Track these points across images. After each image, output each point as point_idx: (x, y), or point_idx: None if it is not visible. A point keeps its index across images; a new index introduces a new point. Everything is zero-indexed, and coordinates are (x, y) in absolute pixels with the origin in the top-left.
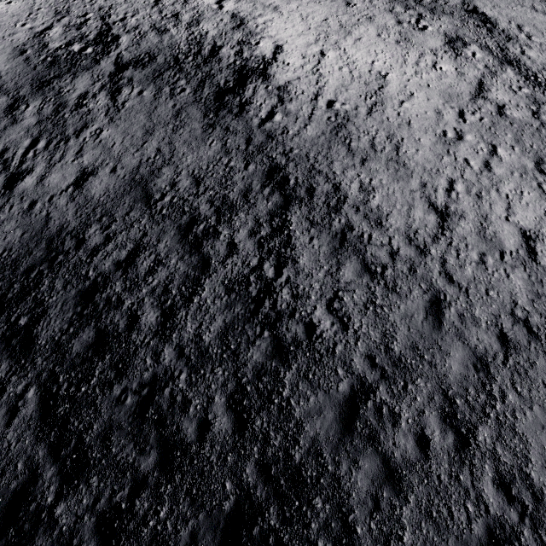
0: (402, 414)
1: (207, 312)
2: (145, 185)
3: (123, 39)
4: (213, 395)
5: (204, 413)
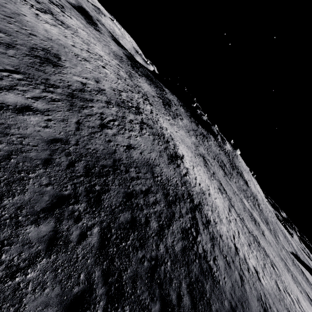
0: None
1: (175, 236)
2: (151, 167)
3: (143, 115)
4: (181, 281)
5: (179, 289)
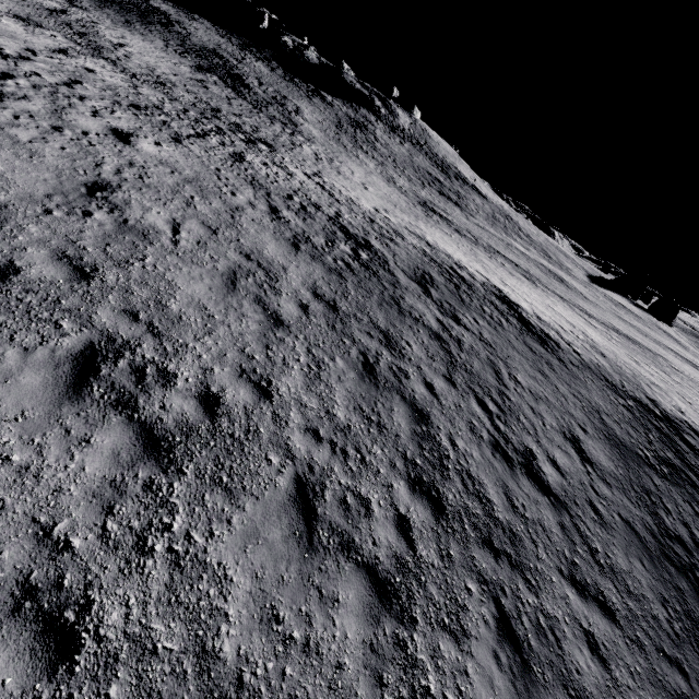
0: None
1: None
2: (620, 442)
3: (375, 244)
4: None
5: None
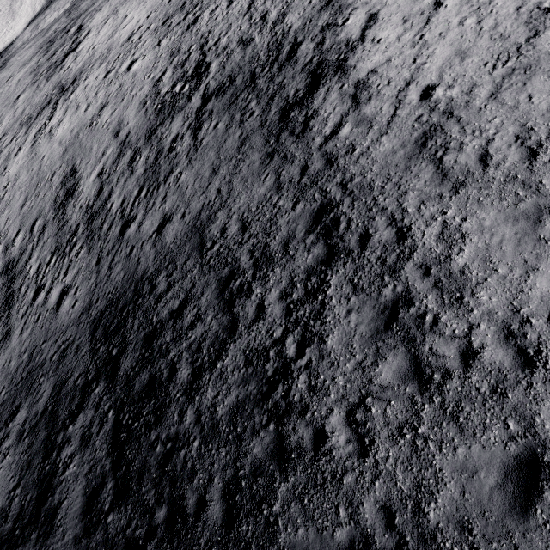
0: None
1: (225, 382)
2: (202, 232)
3: (212, 66)
4: (214, 475)
5: (203, 490)
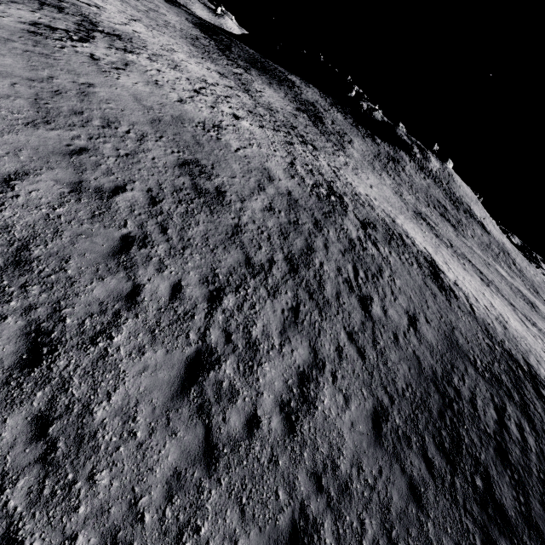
0: None
1: None
2: (457, 343)
3: (346, 199)
4: None
5: None
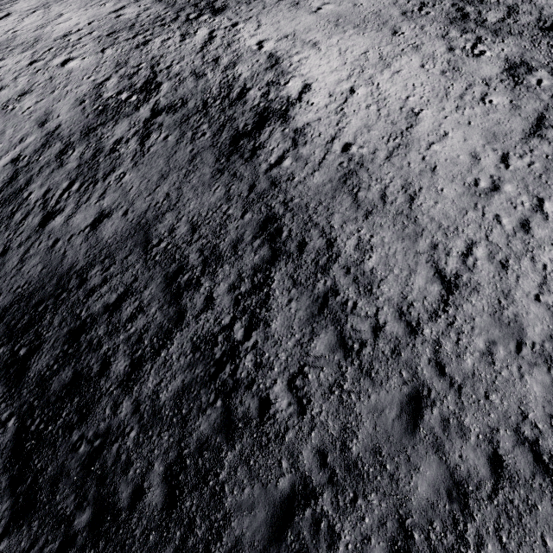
0: (342, 534)
1: (170, 369)
2: (147, 230)
3: (164, 86)
4: (154, 461)
5: (141, 479)
